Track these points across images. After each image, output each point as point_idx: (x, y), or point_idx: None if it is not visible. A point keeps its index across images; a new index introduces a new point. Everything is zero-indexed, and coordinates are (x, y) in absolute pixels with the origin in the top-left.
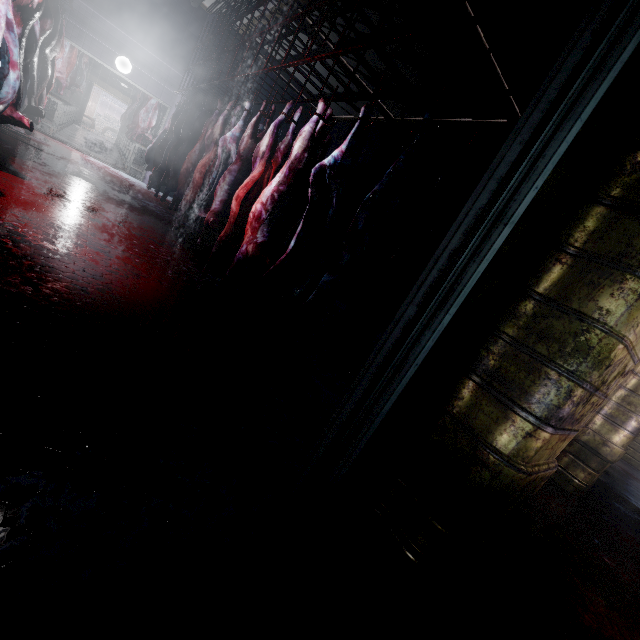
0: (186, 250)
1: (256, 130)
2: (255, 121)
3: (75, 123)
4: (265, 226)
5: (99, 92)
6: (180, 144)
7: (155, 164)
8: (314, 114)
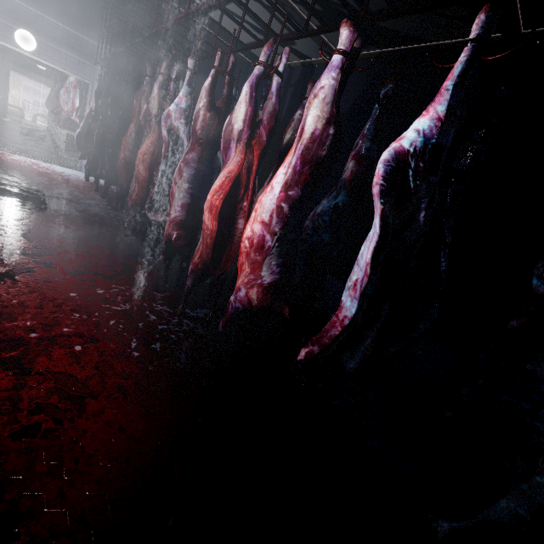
0: (146, 271)
1: (213, 96)
2: (210, 83)
3: (1, 115)
4: (273, 257)
5: (20, 79)
6: (111, 126)
7: (88, 152)
8: (335, 52)
